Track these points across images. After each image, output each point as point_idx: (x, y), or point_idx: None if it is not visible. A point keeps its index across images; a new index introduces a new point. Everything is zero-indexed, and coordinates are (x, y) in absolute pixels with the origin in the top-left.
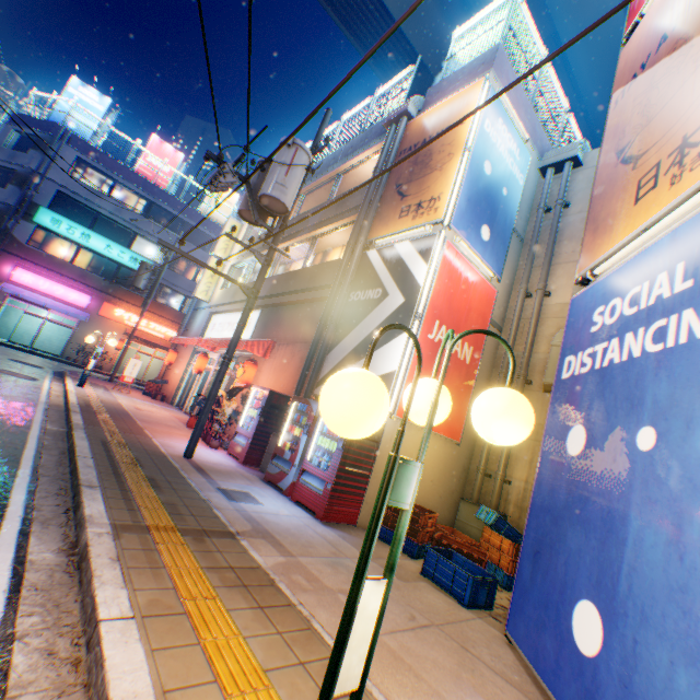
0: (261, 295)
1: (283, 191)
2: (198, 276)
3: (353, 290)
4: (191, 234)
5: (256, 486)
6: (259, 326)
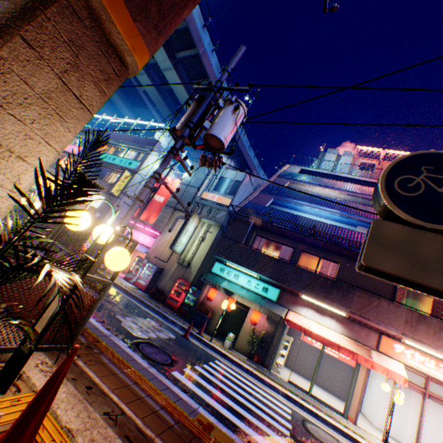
0: None
1: None
2: None
3: None
4: None
5: None
6: None
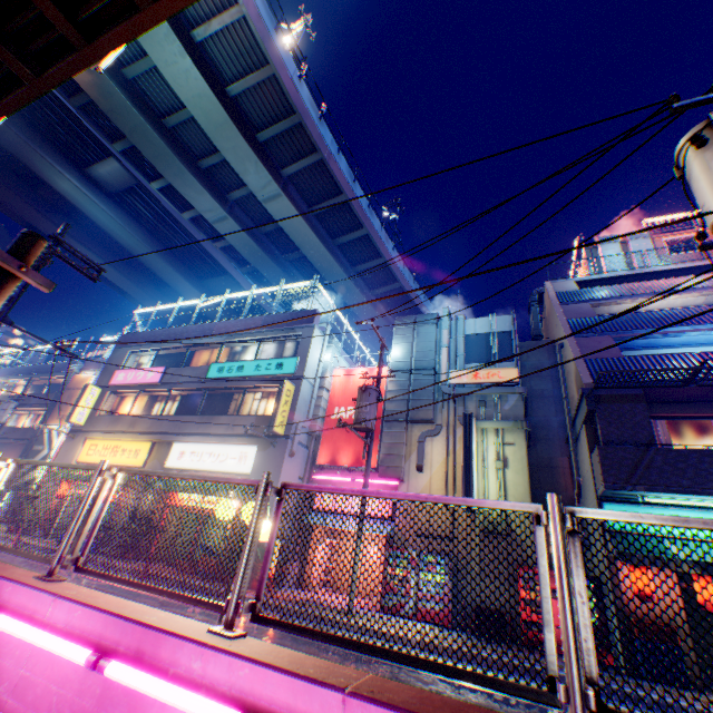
0: None
1: (3, 418)
2: None
3: (38, 444)
4: None
5: None
6: None
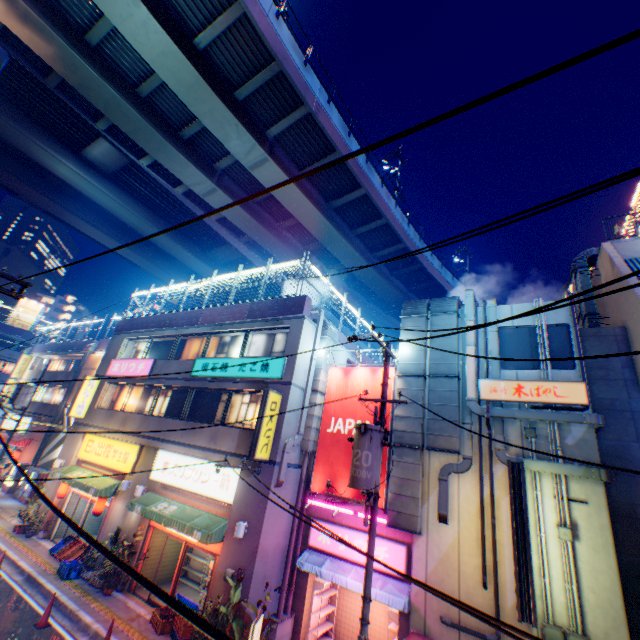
0: (34, 411)
1: (25, 402)
2: (6, 367)
3: (59, 423)
4: (1, 339)
5: (9, 498)
6: (31, 426)
